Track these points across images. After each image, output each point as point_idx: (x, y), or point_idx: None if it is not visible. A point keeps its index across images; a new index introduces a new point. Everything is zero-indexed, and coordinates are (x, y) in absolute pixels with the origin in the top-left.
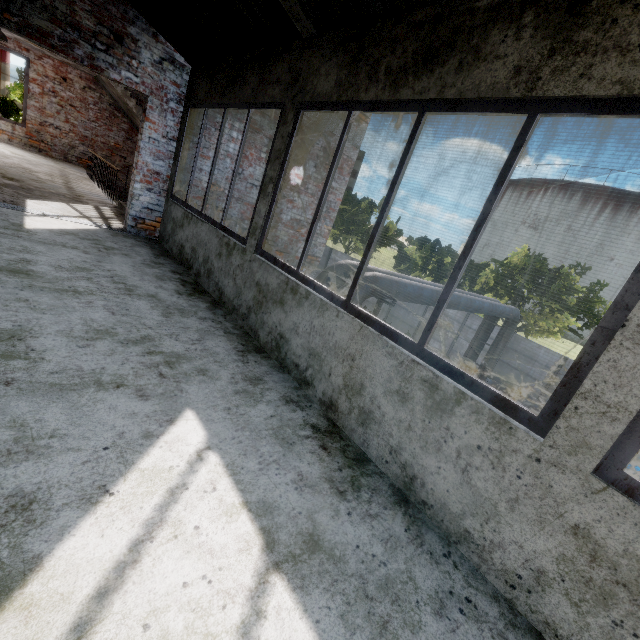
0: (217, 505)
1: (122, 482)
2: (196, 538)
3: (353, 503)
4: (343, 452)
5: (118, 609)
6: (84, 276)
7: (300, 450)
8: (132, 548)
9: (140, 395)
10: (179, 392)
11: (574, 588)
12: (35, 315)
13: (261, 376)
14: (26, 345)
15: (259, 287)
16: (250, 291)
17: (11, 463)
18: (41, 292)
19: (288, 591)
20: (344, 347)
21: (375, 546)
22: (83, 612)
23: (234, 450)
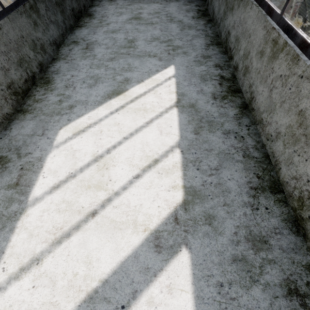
0: (168, 90)
1: (147, 80)
2: (159, 95)
3: (217, 102)
4: (229, 87)
5: (138, 101)
6: (156, 16)
7: (208, 83)
8: (144, 93)
9: (159, 59)
10: (172, 59)
11: (287, 138)
12: (138, 34)
13: (210, 55)
14: (134, 44)
15: (226, 1)
16: (223, 6)
17: (126, 72)
18: (141, 25)
19: (177, 111)
20: (248, 30)
21: (215, 113)
22: (133, 99)
23: (181, 79)
